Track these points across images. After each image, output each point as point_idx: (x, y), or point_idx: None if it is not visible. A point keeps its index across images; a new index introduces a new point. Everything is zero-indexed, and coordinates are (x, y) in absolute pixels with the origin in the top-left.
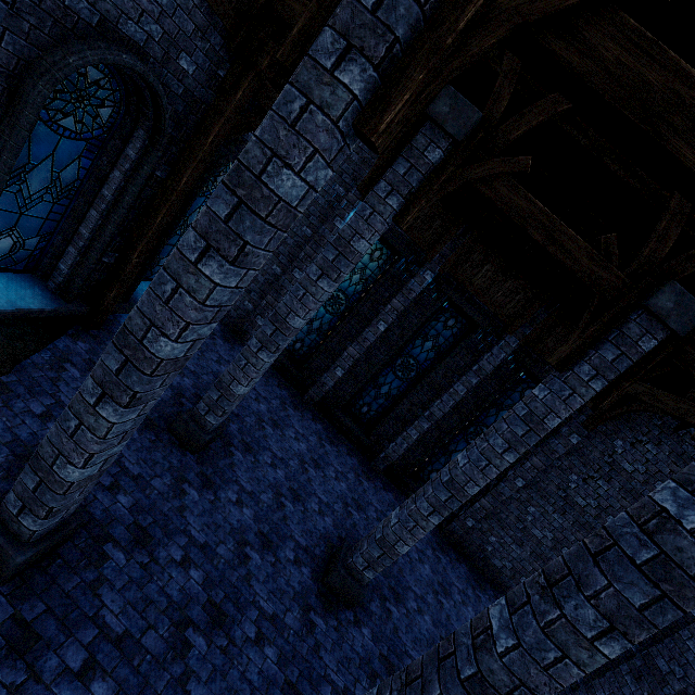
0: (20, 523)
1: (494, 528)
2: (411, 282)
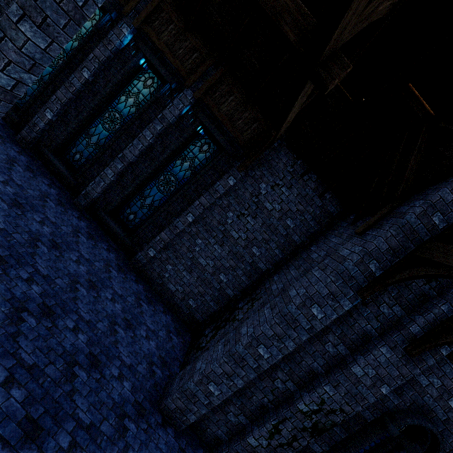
0: None
1: (171, 257)
2: (110, 34)
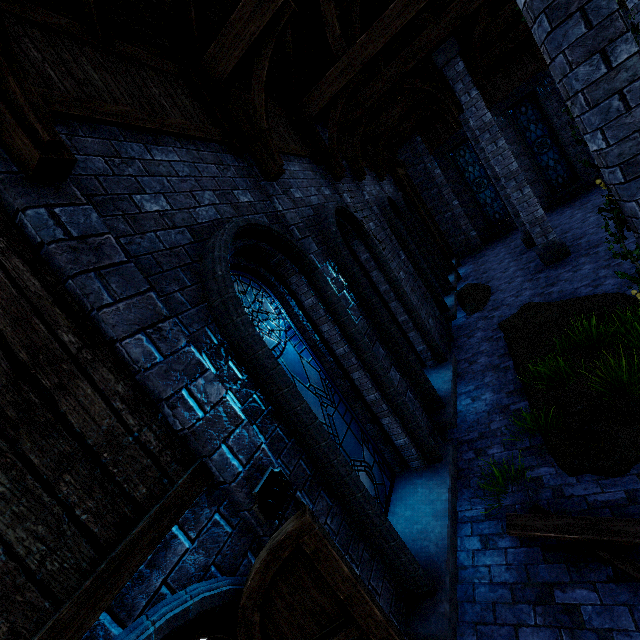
0: (550, 241)
1: None
2: None
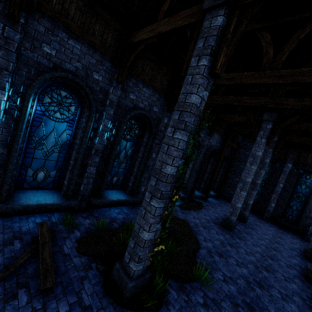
0: (231, 218)
1: None
2: (284, 169)
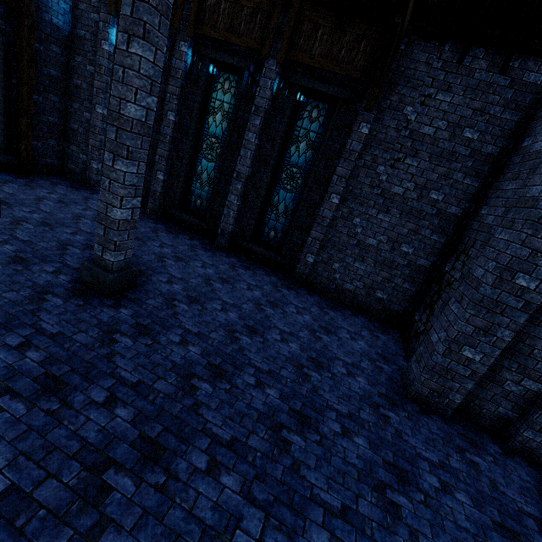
0: None
1: (333, 254)
2: (173, 62)
